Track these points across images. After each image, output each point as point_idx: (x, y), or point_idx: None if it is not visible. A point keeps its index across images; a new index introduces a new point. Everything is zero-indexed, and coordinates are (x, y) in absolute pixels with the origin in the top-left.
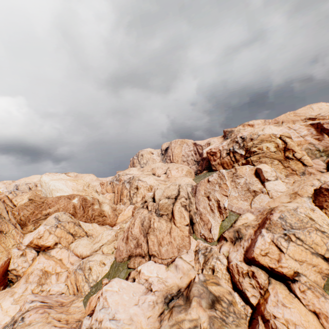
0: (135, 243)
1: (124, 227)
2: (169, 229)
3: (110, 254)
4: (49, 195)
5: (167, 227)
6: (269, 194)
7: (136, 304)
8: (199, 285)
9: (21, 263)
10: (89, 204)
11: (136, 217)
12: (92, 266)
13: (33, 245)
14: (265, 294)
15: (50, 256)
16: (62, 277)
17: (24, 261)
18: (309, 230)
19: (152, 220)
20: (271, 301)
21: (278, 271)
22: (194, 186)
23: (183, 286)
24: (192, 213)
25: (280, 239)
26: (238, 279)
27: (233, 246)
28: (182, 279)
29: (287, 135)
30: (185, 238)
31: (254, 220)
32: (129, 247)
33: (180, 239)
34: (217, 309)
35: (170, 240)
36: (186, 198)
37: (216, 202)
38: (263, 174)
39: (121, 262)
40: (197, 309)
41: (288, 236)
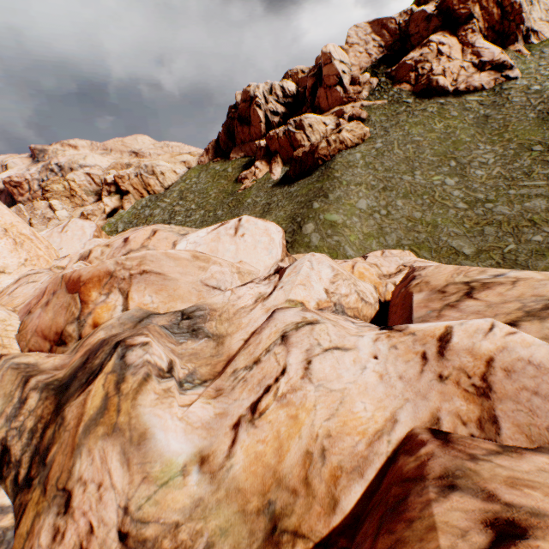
0: None
1: None
2: None
3: None
4: None
5: None
6: (59, 219)
7: None
8: None
9: None
10: None
11: None
12: None
13: None
14: None
15: None
16: None
17: None
18: None
19: None
20: None
21: None
22: None
23: None
24: None
25: None
26: None
27: None
28: None
29: (72, 180)
30: None
31: None
32: None
33: None
34: None
35: None
36: None
37: None
38: (54, 207)
39: None
40: None
41: None
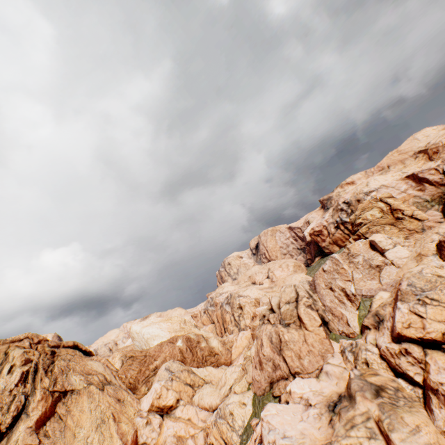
0: (272, 366)
1: (250, 354)
2: (303, 337)
3: (246, 391)
4: (145, 347)
5: (300, 336)
6: (393, 264)
7: (301, 420)
8: (356, 379)
9: (149, 434)
10: (194, 343)
11: (262, 335)
12: (232, 409)
13: (154, 408)
14: (426, 366)
15: (176, 417)
16: (199, 439)
17: (151, 430)
18: (440, 288)
19: (280, 333)
20: (433, 370)
21: (427, 338)
22: (311, 281)
23: (342, 391)
24: (320, 311)
25: (416, 306)
26: (395, 362)
27: (378, 331)
28: (338, 384)
29: (386, 196)
30: (324, 341)
31: (389, 297)
32: (267, 372)
33: (319, 344)
34: (383, 396)
35: (309, 349)
36: (308, 296)
37: (341, 291)
38: (378, 245)
39: (264, 395)
40: (363, 402)
41: (421, 300)
